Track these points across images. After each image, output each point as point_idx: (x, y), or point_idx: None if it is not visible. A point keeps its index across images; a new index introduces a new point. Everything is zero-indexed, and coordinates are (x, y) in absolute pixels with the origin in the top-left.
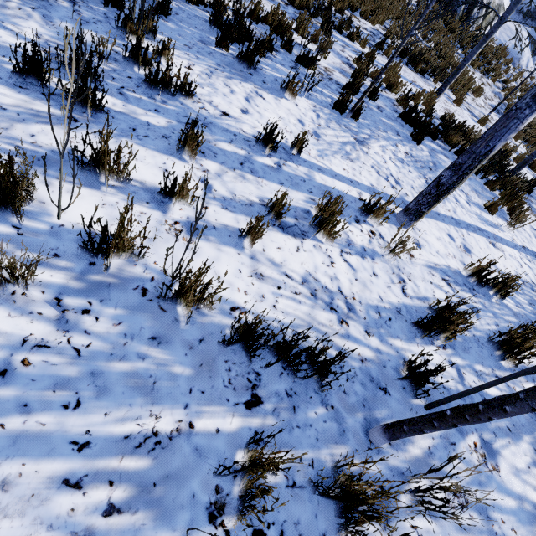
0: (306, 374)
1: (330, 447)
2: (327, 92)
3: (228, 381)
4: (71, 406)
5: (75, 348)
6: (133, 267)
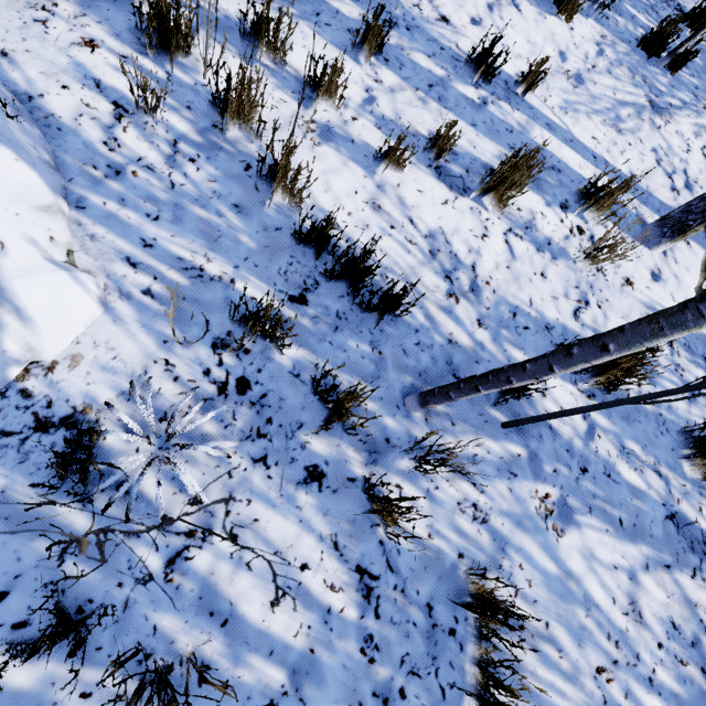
0: (362, 300)
1: (353, 378)
2: (646, 19)
3: (284, 271)
4: (152, 217)
5: (172, 182)
6: (249, 144)
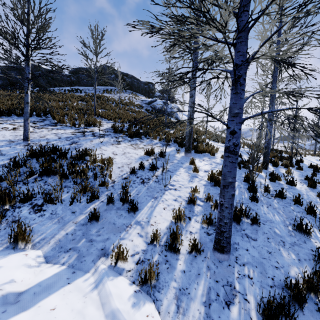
0: None
1: None
2: None
3: None
4: None
5: None
6: None
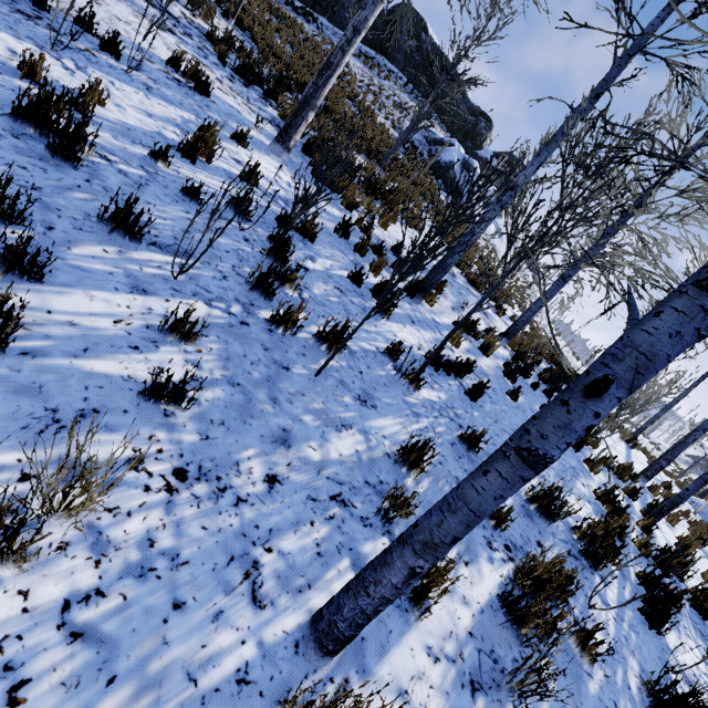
0: None
1: None
2: None
3: None
4: None
5: None
6: None
